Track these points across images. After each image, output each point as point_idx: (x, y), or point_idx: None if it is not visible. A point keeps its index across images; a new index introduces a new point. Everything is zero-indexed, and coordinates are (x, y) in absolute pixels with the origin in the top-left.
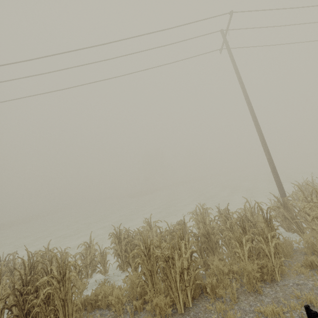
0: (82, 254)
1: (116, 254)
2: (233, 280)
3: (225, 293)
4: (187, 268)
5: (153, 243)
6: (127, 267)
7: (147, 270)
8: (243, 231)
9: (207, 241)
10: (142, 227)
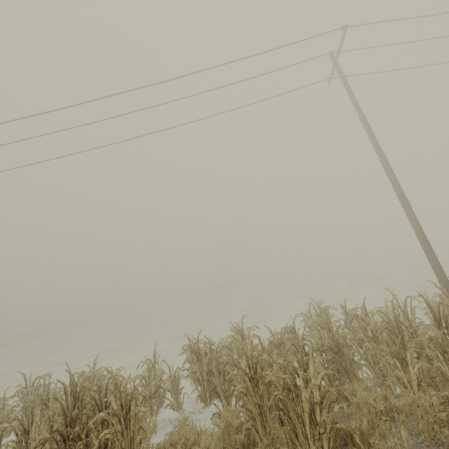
0: (144, 378)
1: (194, 378)
2: (393, 424)
3: (386, 447)
4: (320, 402)
5: (262, 360)
6: (211, 399)
7: (254, 404)
8: (400, 342)
9: (338, 358)
10: (228, 337)
